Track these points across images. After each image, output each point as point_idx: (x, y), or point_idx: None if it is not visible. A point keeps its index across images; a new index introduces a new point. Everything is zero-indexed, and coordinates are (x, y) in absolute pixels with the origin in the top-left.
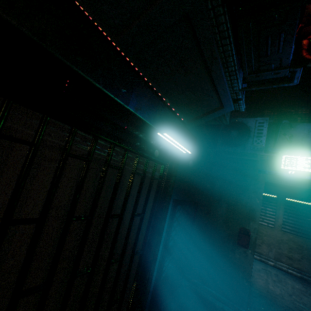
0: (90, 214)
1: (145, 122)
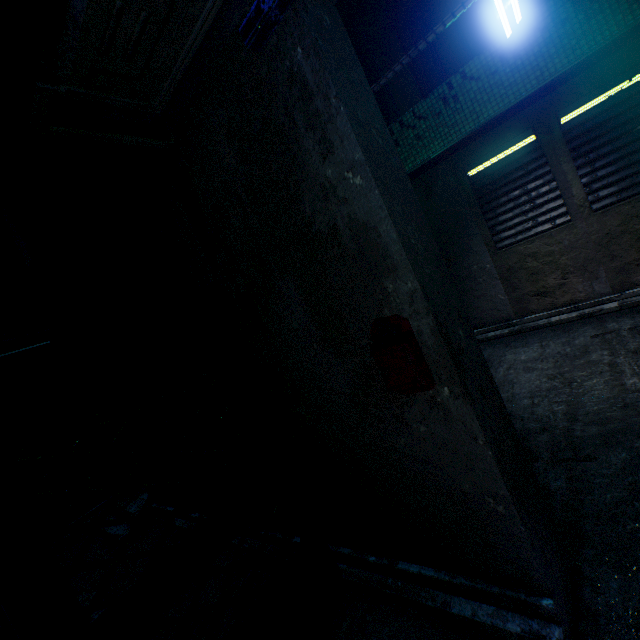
0: None
1: None
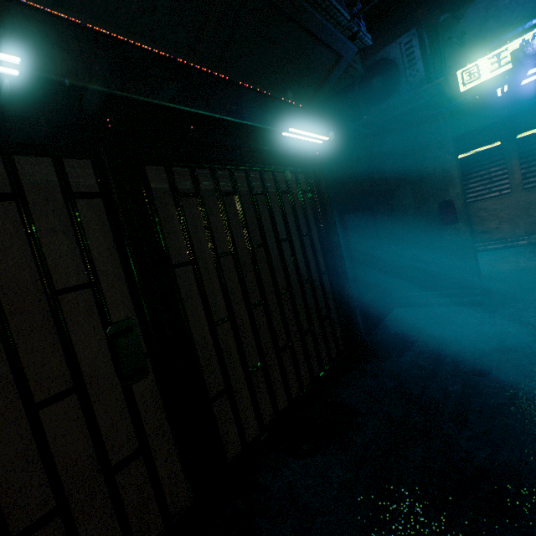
0: (263, 242)
1: (265, 130)
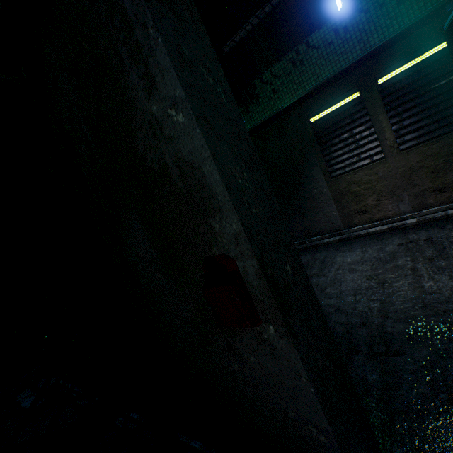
0: None
1: None
